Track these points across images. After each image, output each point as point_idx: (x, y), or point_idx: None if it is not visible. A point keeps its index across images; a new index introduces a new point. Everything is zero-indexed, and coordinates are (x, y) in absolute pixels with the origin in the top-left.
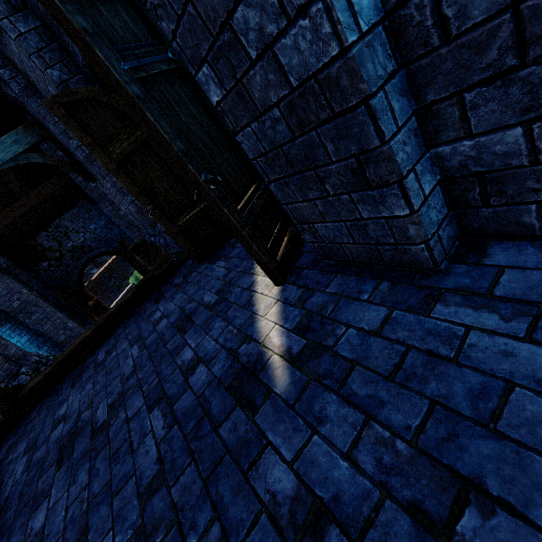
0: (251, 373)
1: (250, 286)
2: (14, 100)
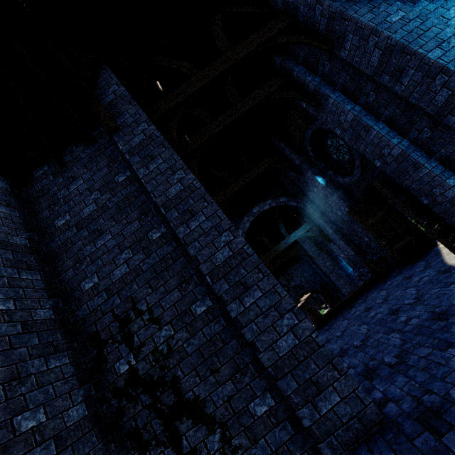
0: (447, 269)
1: (441, 260)
2: (306, 214)
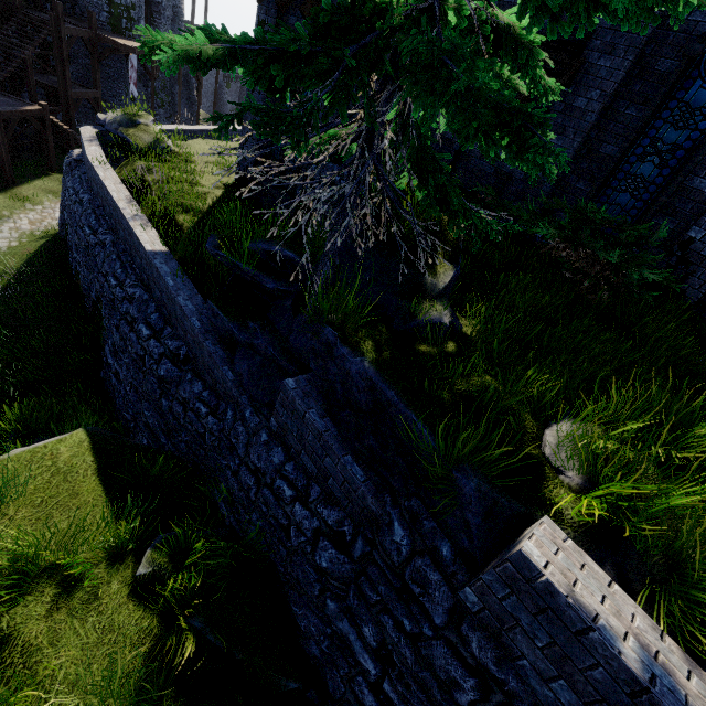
0: None
1: None
2: None
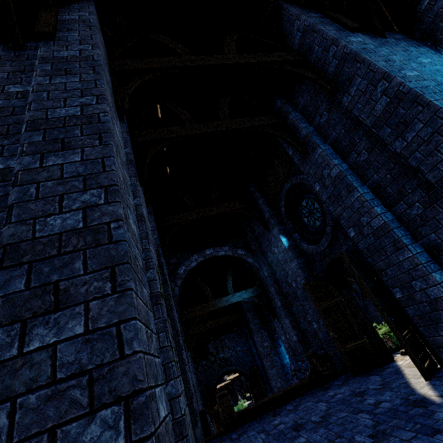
0: (420, 401)
1: (405, 382)
2: (260, 276)
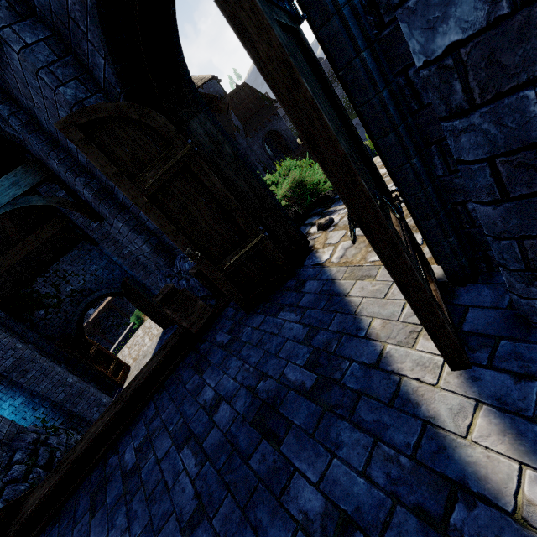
0: None
1: (378, 362)
2: (14, 138)
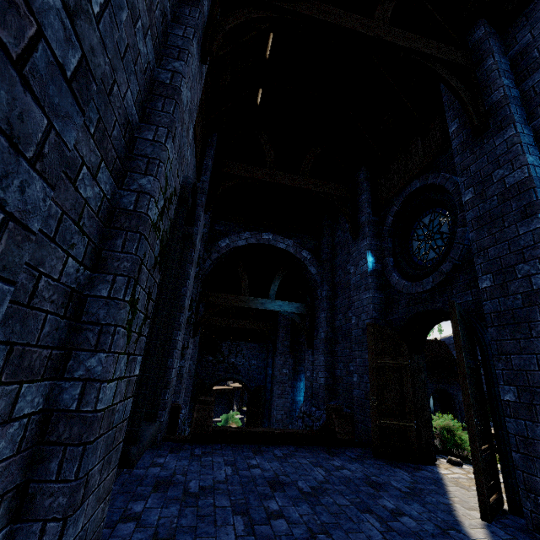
0: None
1: (447, 503)
2: (315, 295)
